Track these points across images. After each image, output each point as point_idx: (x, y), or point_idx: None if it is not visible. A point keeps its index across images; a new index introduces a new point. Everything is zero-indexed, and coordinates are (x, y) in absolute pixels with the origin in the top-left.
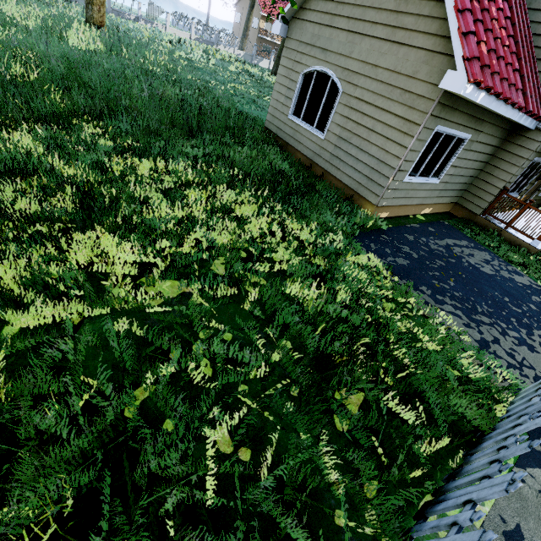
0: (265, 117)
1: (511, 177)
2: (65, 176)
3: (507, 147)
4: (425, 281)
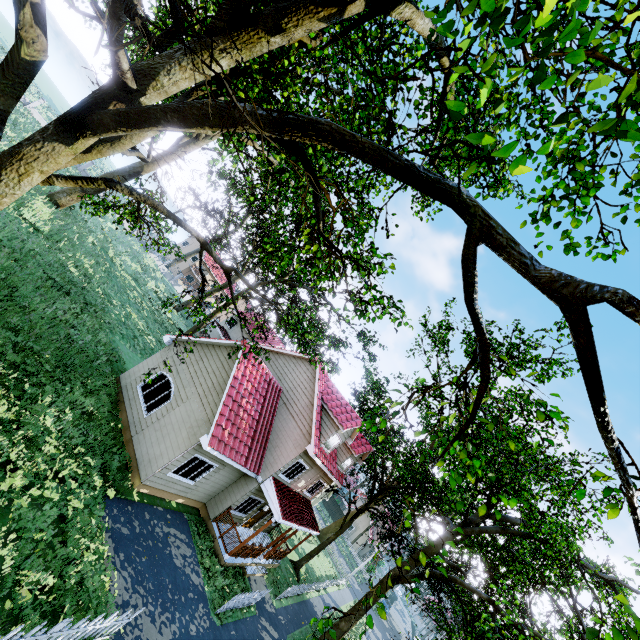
0: (130, 360)
1: (236, 501)
2: None
3: (242, 480)
4: (127, 550)
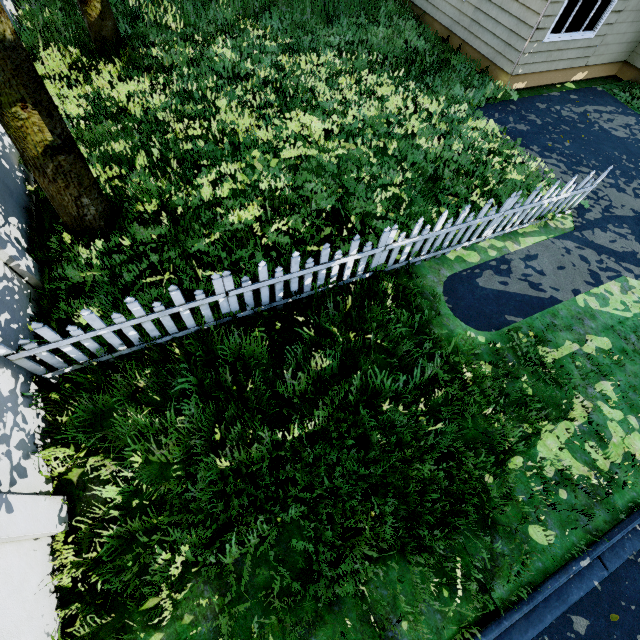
0: None
1: None
2: (261, 76)
3: None
4: (538, 143)
